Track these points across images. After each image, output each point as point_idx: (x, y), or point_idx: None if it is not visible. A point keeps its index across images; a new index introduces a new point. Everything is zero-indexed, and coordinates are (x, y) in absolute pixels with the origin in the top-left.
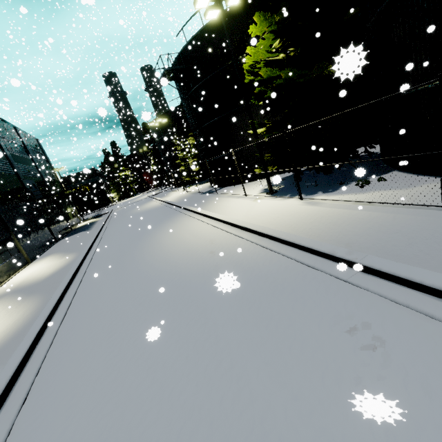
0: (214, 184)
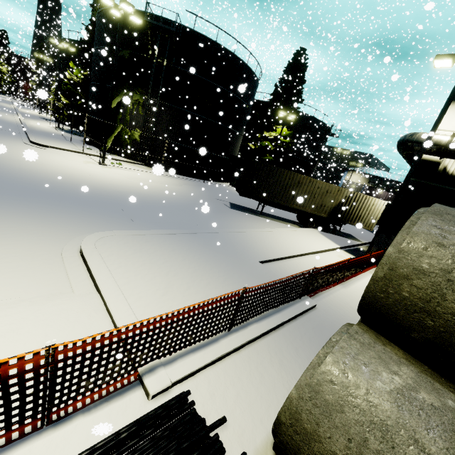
0: (46, 114)
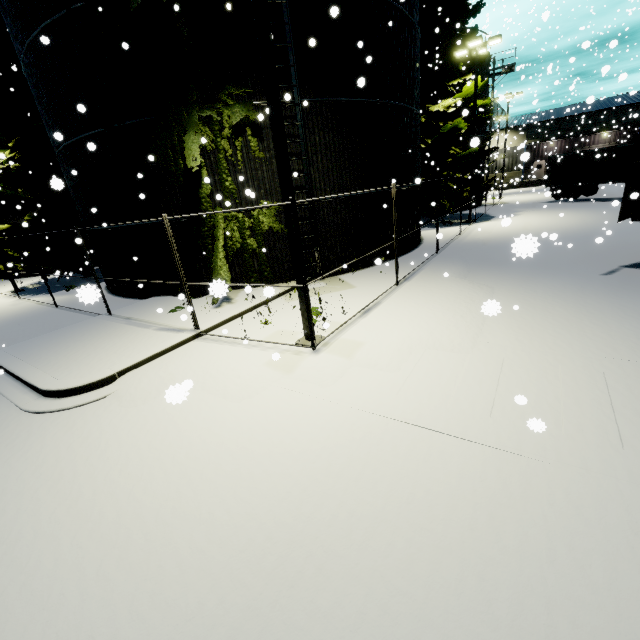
0: None
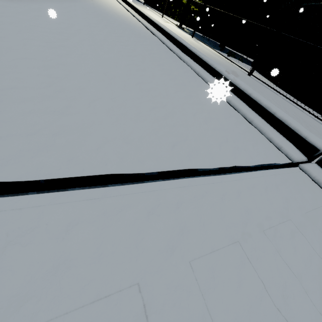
0: None
